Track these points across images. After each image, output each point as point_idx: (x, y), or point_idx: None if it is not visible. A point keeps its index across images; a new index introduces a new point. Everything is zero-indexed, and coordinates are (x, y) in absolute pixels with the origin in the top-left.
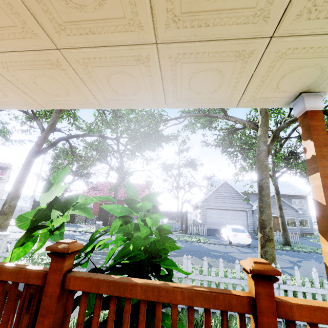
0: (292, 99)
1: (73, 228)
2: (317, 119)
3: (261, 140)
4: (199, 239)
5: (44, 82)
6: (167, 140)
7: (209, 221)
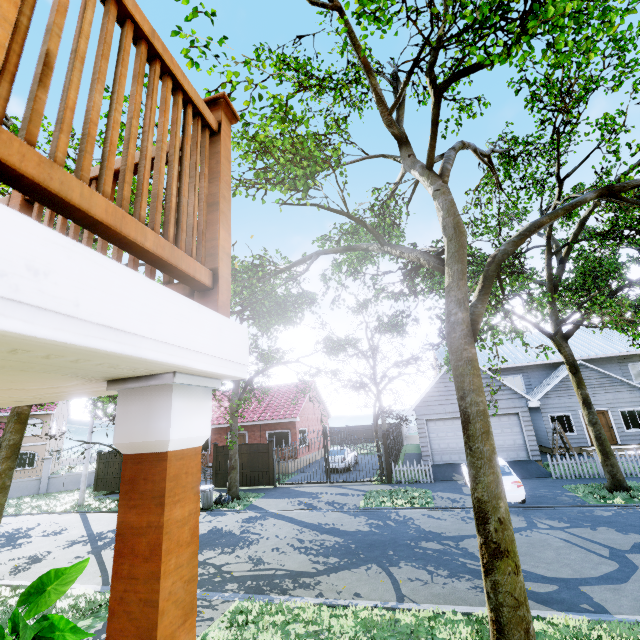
0: None
1: None
2: (145, 498)
3: (451, 297)
4: (412, 497)
5: None
6: (298, 307)
7: (439, 446)
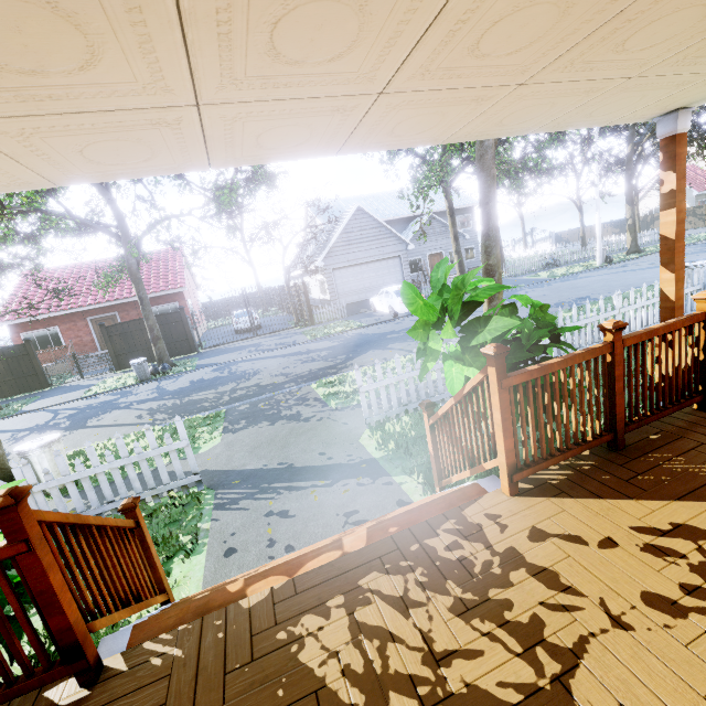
0: (662, 114)
1: (71, 394)
2: (682, 145)
3: None
4: (344, 325)
5: (417, 121)
6: None
7: (344, 291)
